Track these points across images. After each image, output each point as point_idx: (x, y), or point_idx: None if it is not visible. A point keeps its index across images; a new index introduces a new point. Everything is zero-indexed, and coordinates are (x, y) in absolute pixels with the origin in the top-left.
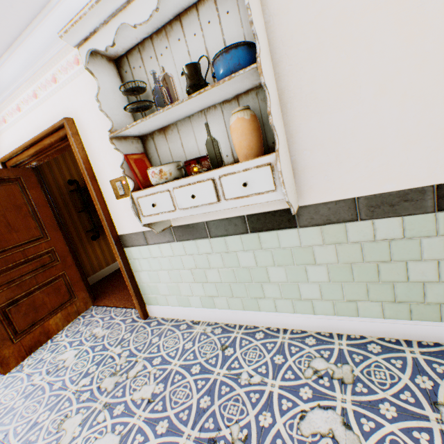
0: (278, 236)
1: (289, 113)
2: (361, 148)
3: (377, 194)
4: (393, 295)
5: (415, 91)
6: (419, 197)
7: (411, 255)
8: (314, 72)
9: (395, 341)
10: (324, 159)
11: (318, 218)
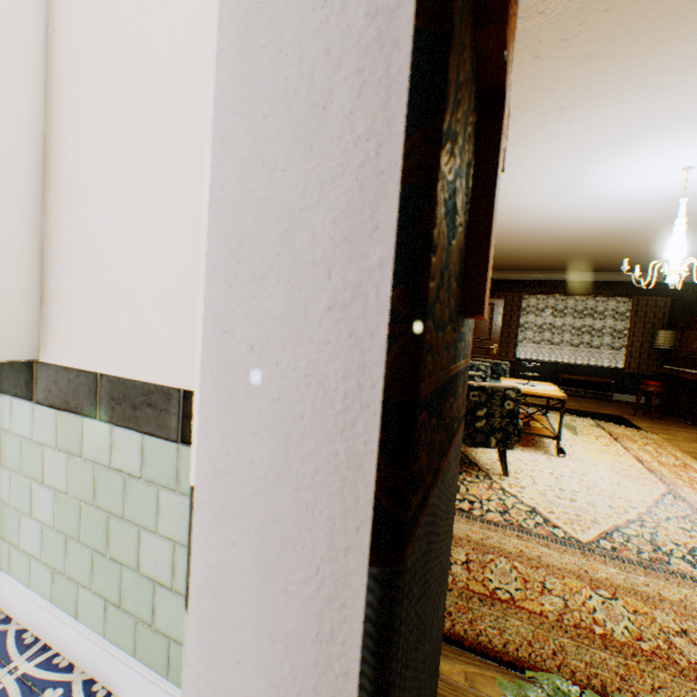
0: (13, 407)
1: (52, 192)
2: (114, 286)
3: (122, 378)
4: (121, 593)
5: (177, 211)
6: (165, 405)
7: (148, 517)
8: (84, 136)
9: (101, 696)
10: (76, 287)
11: (58, 395)
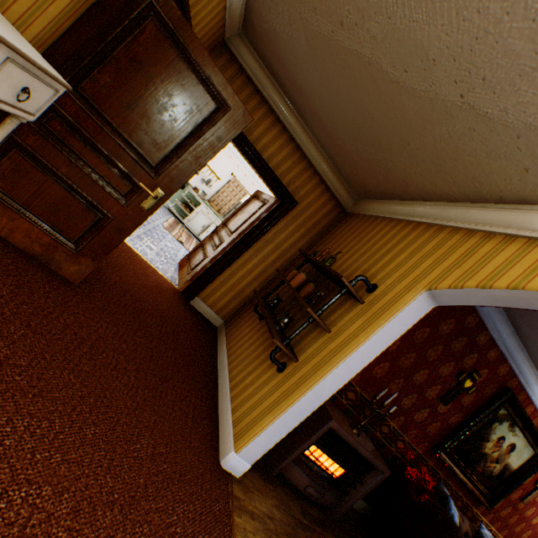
0: None
1: None
2: None
3: None
4: None
5: None
6: None
7: None
8: None
9: None
10: None
11: None
